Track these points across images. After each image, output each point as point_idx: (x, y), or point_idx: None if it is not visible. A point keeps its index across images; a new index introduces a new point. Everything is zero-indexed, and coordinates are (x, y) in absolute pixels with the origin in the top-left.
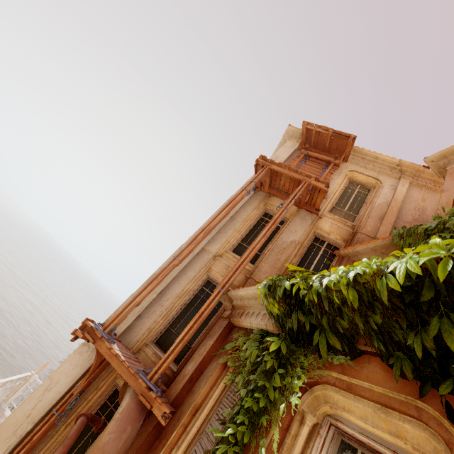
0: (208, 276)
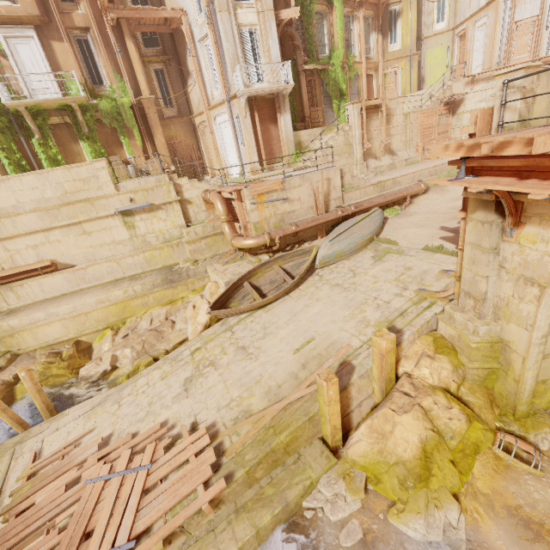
0: None
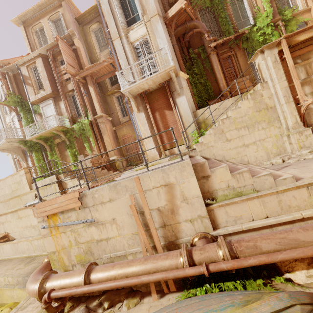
0: None
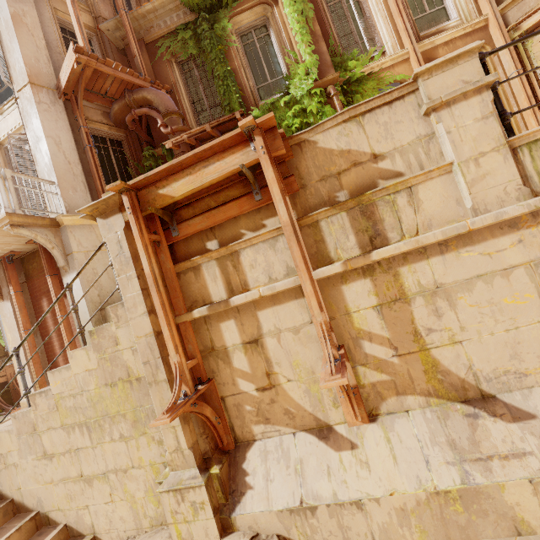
0: (59, 19)
